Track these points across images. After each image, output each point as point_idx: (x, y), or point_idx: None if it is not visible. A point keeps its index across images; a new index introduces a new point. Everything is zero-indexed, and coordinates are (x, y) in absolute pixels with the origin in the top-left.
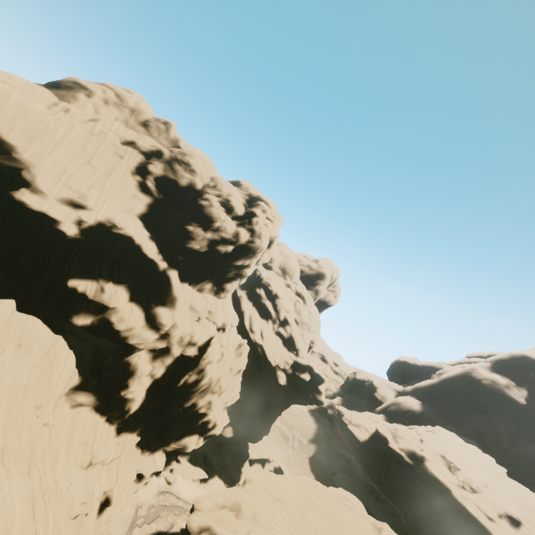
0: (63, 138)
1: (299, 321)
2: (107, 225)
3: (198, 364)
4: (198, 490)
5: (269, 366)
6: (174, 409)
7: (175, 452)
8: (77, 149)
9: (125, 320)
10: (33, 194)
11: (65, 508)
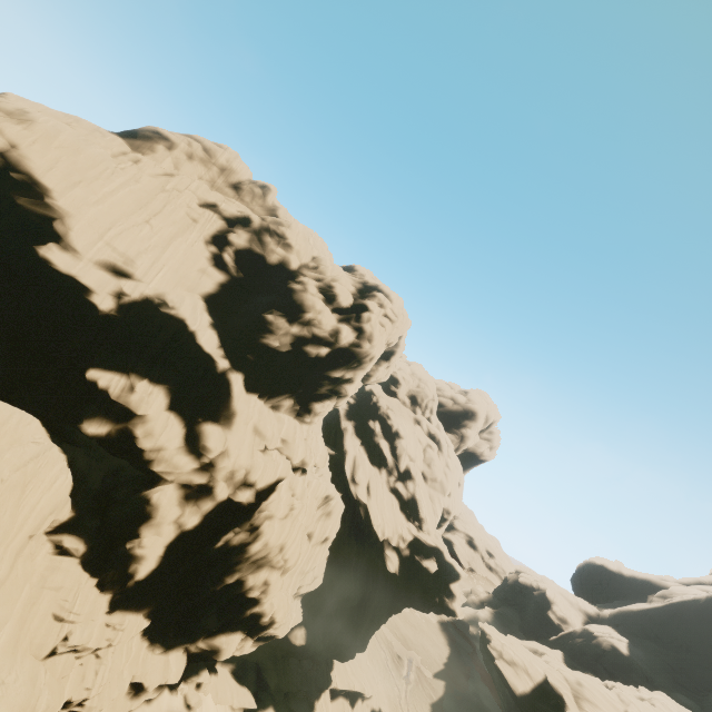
0: (119, 188)
1: (429, 476)
2: (155, 301)
3: (251, 516)
4: None
5: (374, 539)
6: (208, 583)
7: (203, 656)
8: (135, 203)
9: (155, 435)
10: (62, 251)
11: None
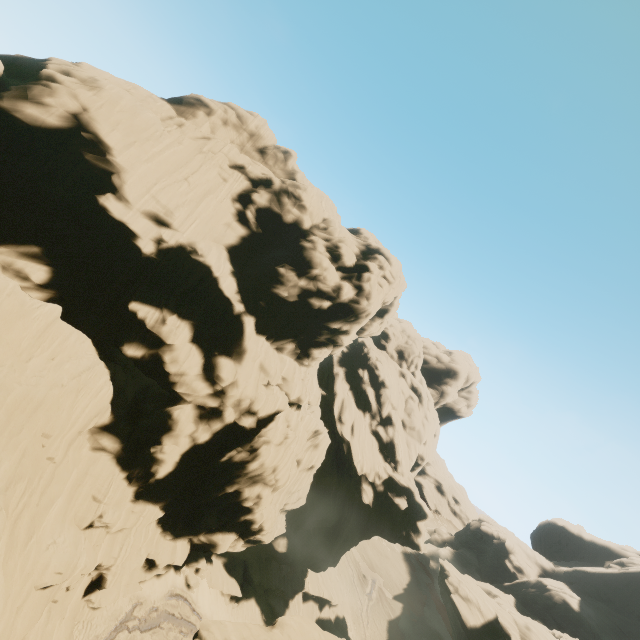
0: (166, 149)
1: (408, 424)
2: (187, 249)
3: (252, 440)
4: (224, 609)
5: (353, 473)
6: (212, 490)
7: (203, 548)
8: (177, 163)
9: (179, 362)
10: (117, 201)
11: (26, 571)
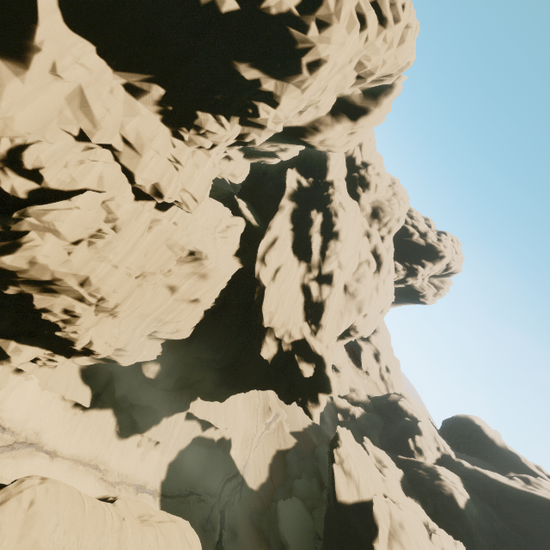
0: None
1: (351, 290)
2: None
3: (8, 216)
4: (59, 414)
5: (259, 322)
6: None
7: None
8: None
9: None
10: None
11: None
